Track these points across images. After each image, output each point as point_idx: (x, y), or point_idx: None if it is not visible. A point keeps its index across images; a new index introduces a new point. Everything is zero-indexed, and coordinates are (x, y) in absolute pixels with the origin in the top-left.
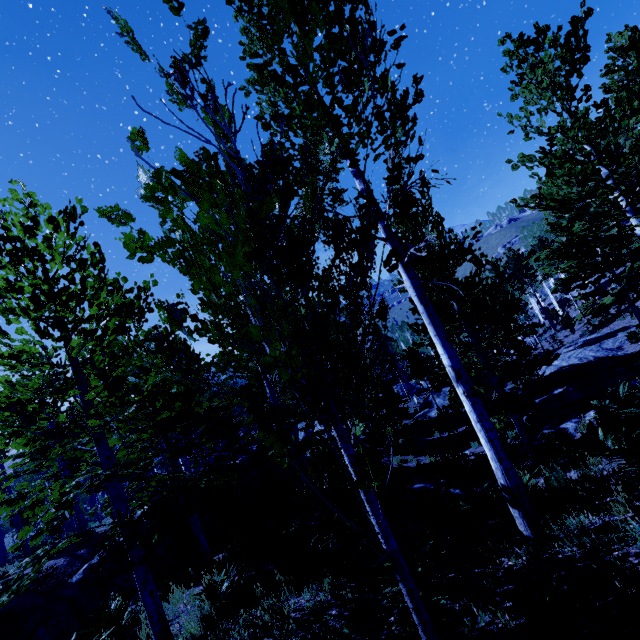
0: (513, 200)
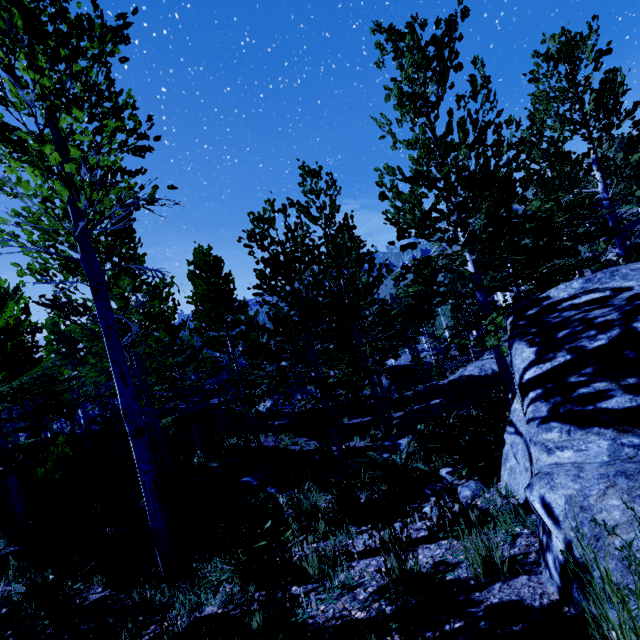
0: (385, 211)
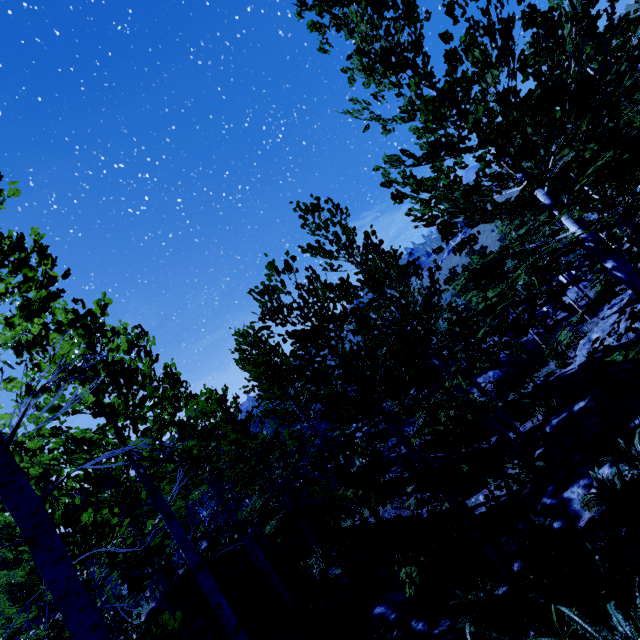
0: (408, 211)
